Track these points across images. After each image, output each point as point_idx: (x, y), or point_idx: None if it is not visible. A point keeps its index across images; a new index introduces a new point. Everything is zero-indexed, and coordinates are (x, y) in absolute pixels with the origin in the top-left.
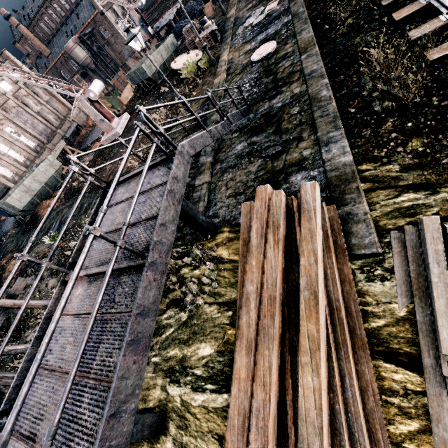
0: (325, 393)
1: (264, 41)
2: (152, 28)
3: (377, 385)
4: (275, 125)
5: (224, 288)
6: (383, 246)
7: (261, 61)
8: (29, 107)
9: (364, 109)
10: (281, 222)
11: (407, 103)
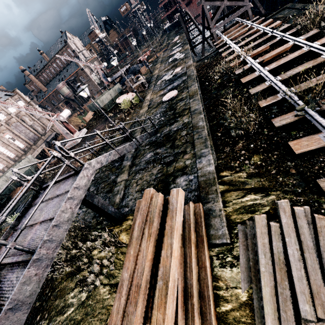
0: None
1: (171, 90)
2: (111, 78)
3: None
4: (171, 142)
5: (118, 270)
6: (233, 236)
7: (168, 101)
8: (25, 122)
9: (226, 134)
10: (155, 218)
11: (250, 132)
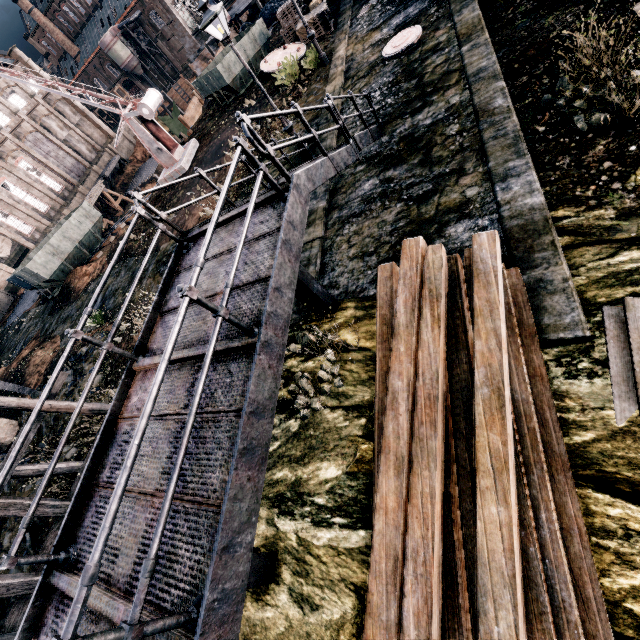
0: (516, 530)
1: (402, 26)
2: (228, 11)
3: (584, 522)
4: (422, 153)
5: (352, 387)
6: (592, 327)
7: (398, 58)
8: (52, 132)
9: (560, 126)
10: (443, 290)
11: (630, 116)
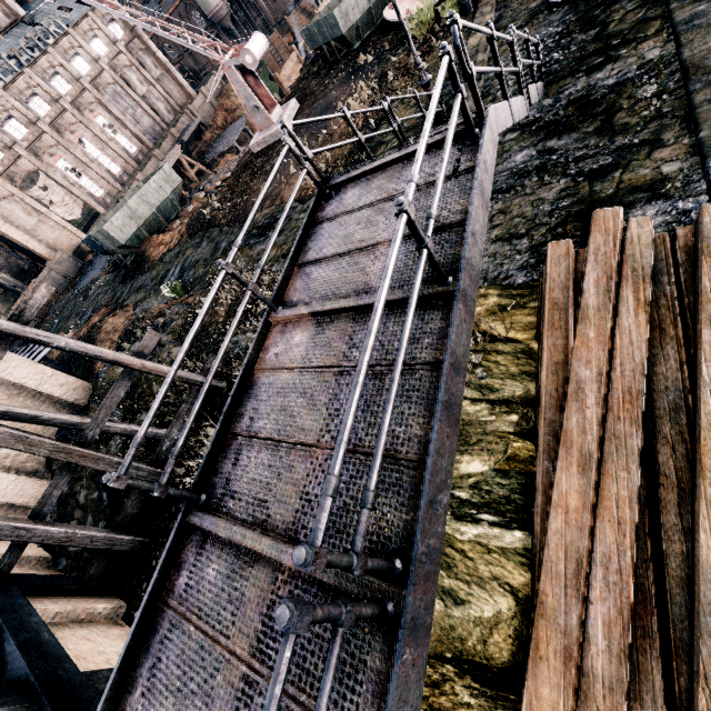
0: None
1: None
2: None
3: None
4: (600, 119)
5: (498, 380)
6: None
7: (571, 3)
8: (131, 86)
9: None
10: (652, 270)
11: None
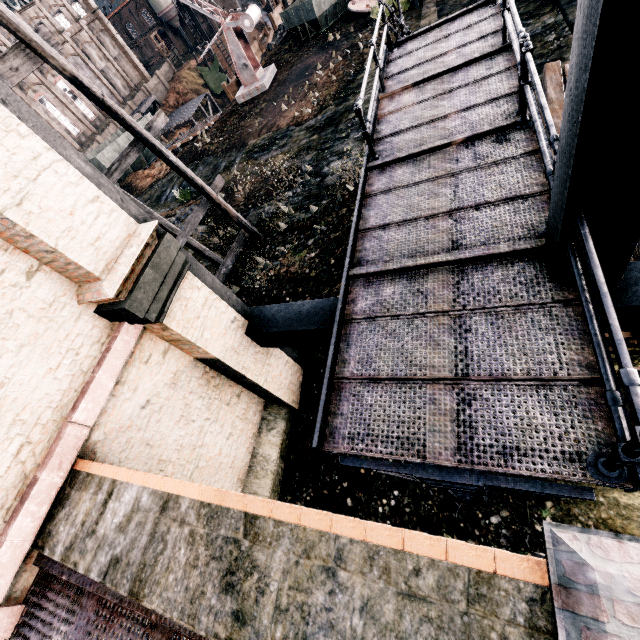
0: None
1: None
2: None
3: None
4: None
5: None
6: None
7: None
8: (91, 60)
9: None
10: None
11: None
